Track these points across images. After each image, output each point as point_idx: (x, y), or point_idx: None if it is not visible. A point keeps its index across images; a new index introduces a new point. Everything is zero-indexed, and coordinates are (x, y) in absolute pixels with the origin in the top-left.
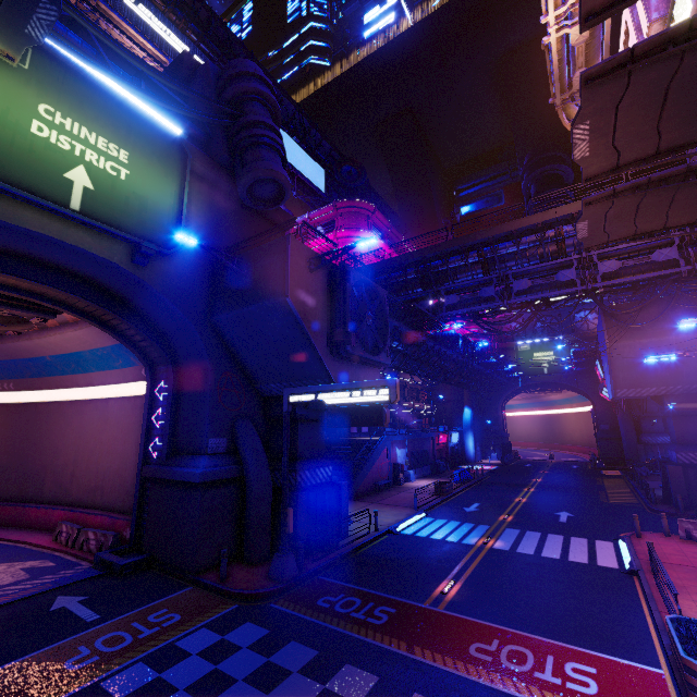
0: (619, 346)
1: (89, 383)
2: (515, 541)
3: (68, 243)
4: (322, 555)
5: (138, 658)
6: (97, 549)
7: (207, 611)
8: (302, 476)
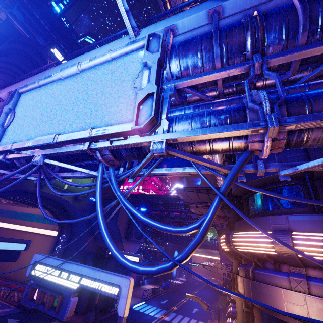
0: None
1: (31, 226)
2: (173, 318)
3: (59, 196)
4: (104, 314)
5: None
6: (17, 300)
7: None
8: None
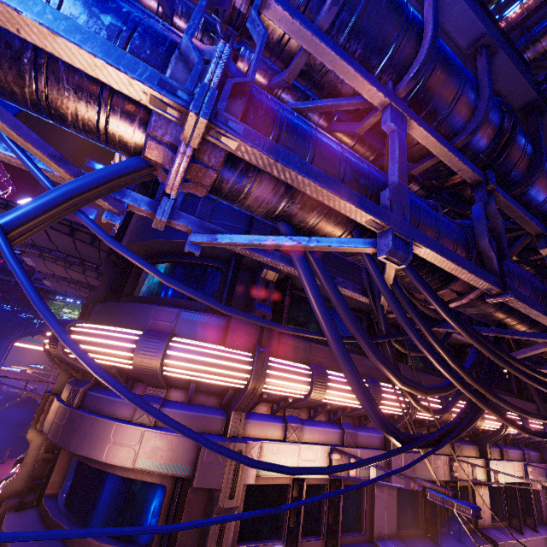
0: None
1: None
2: None
3: None
4: None
5: None
6: None
7: None
8: None
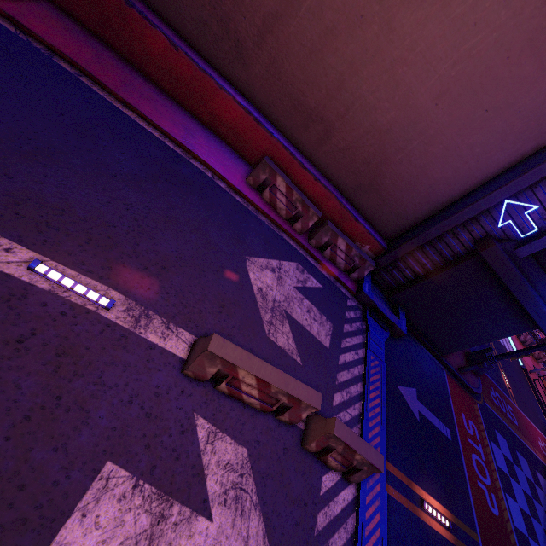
0: None
1: None
2: None
3: None
4: None
5: (502, 489)
6: (346, 268)
7: (476, 415)
8: None
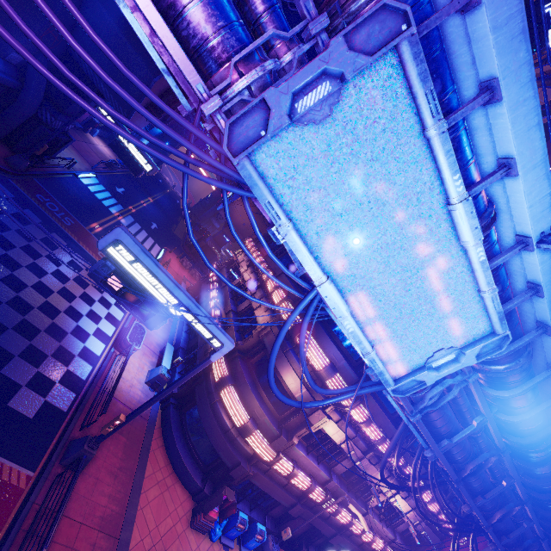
0: (239, 204)
1: None
2: (130, 224)
3: None
4: (37, 167)
5: None
6: None
7: None
8: (57, 123)
